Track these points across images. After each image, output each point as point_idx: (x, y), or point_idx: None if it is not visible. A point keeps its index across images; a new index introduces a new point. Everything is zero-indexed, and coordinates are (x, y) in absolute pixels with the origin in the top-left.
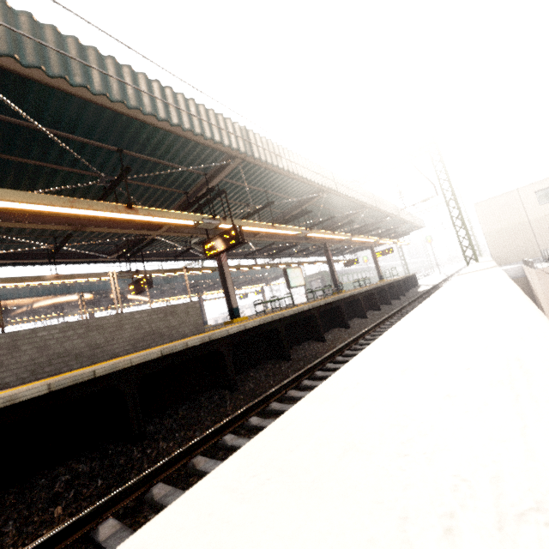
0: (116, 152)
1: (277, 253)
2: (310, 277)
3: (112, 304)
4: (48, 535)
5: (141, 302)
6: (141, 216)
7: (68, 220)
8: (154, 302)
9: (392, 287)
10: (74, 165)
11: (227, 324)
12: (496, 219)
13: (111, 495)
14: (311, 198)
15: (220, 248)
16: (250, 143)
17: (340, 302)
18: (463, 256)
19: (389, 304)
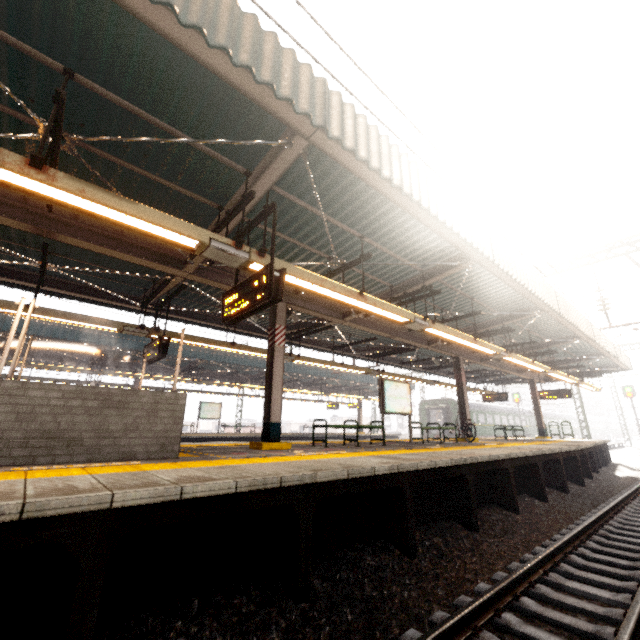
0: (62, 74)
1: (381, 356)
2: (429, 403)
3: (169, 374)
4: None
5: (196, 379)
6: (62, 191)
7: (32, 217)
8: (212, 384)
9: (570, 459)
10: (6, 99)
11: (253, 448)
12: None
13: None
14: (444, 269)
15: (241, 305)
16: (329, 111)
17: (467, 469)
18: None
19: (562, 490)
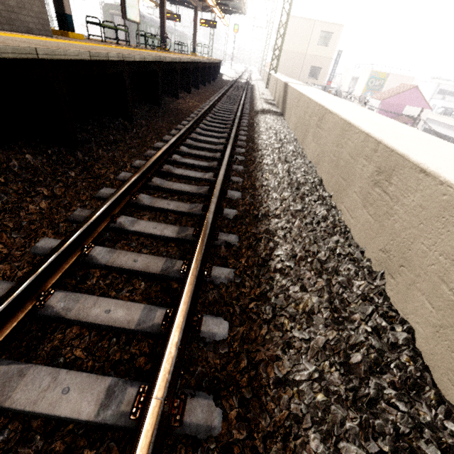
0: None
1: None
2: (113, 7)
3: None
4: (113, 199)
5: None
6: None
7: None
8: None
9: (213, 67)
10: None
11: (57, 35)
12: (292, 40)
13: (133, 180)
14: None
15: None
16: None
17: (191, 65)
18: (270, 64)
19: (209, 82)
